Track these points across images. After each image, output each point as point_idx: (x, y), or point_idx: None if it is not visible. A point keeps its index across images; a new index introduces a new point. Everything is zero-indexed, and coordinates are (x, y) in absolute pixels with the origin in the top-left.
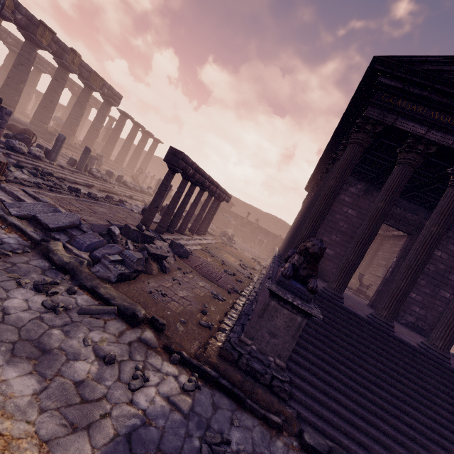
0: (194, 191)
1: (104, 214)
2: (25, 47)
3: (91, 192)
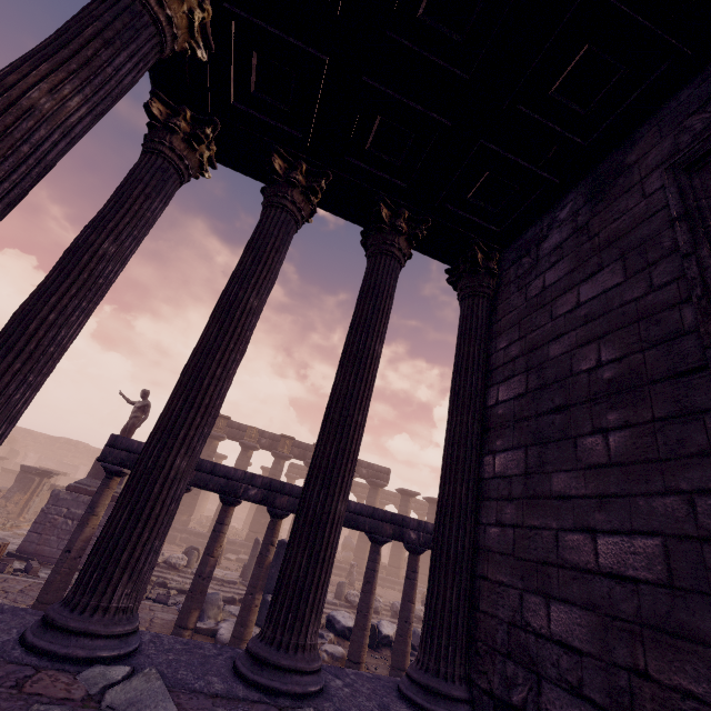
0: (225, 518)
1: (35, 597)
2: (272, 465)
3: (164, 593)
